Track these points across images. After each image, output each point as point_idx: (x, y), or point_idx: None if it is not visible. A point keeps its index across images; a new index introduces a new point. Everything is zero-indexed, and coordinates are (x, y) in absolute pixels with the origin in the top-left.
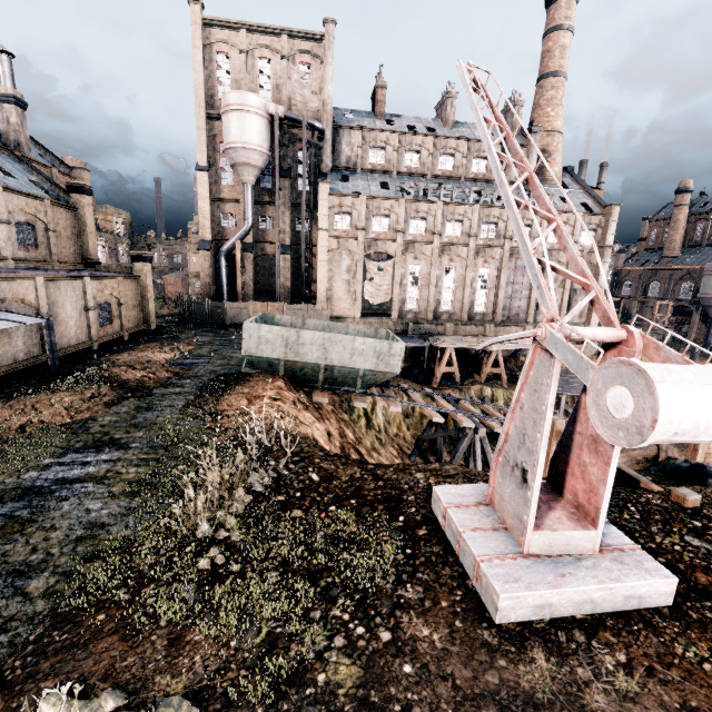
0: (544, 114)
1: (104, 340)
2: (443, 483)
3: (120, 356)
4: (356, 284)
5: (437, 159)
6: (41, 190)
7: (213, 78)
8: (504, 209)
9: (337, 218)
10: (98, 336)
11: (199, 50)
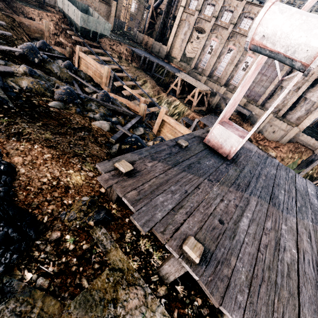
0: None
1: None
2: None
3: None
4: (184, 42)
5: None
6: None
7: None
8: None
9: (192, 2)
10: None
11: None
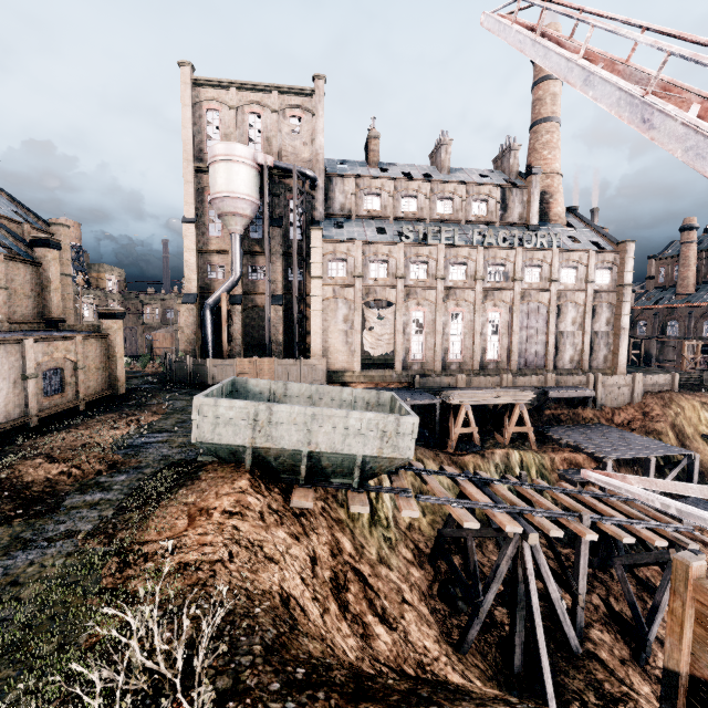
0: (541, 157)
1: (48, 414)
2: None
3: (52, 438)
4: (354, 334)
5: (435, 203)
6: None
7: (202, 133)
8: (511, 250)
9: (332, 265)
10: (41, 409)
11: (188, 108)
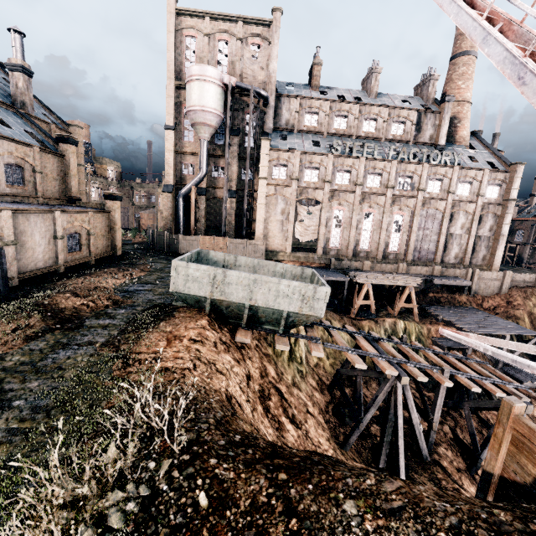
0: (456, 86)
1: (71, 264)
2: (386, 533)
3: (75, 281)
4: (288, 224)
5: (362, 123)
6: (34, 140)
7: (181, 56)
8: (419, 165)
9: (275, 169)
10: (66, 261)
11: (172, 34)
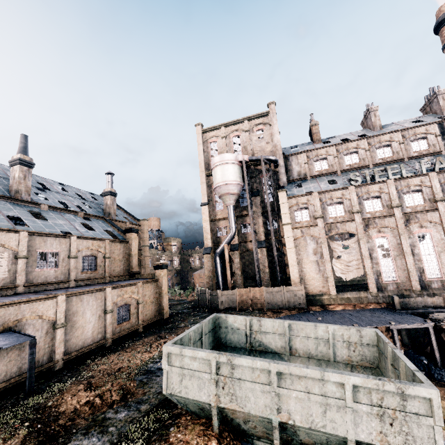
0: None
1: (118, 336)
2: None
3: (106, 360)
4: (324, 263)
5: (375, 152)
6: (109, 235)
7: (208, 155)
8: None
9: (297, 213)
10: (114, 333)
11: (201, 145)
